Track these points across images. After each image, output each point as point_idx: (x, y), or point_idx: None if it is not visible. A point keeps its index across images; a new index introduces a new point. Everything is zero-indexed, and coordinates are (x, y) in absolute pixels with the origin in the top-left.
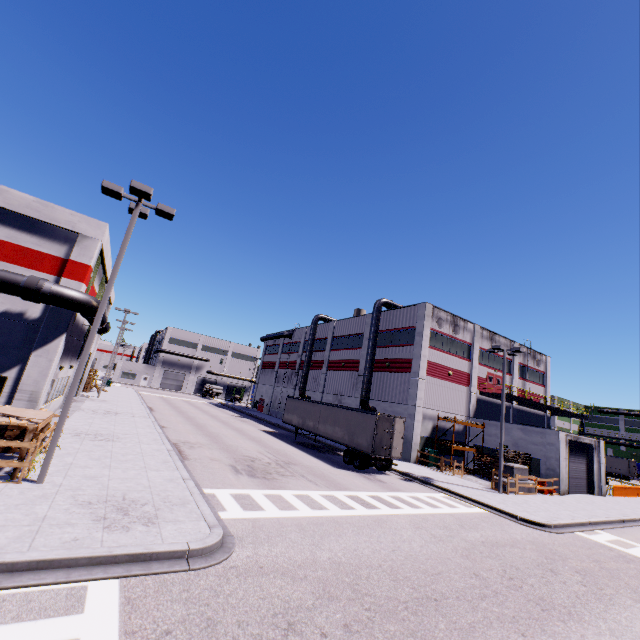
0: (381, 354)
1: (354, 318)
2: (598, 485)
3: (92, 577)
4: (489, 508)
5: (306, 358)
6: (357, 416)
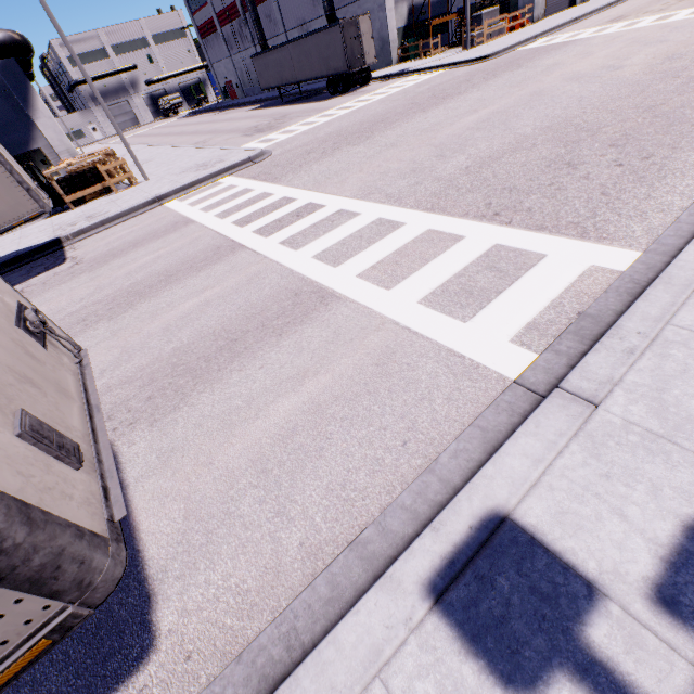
0: None
1: None
2: None
3: (217, 179)
4: (449, 67)
5: None
6: (324, 38)
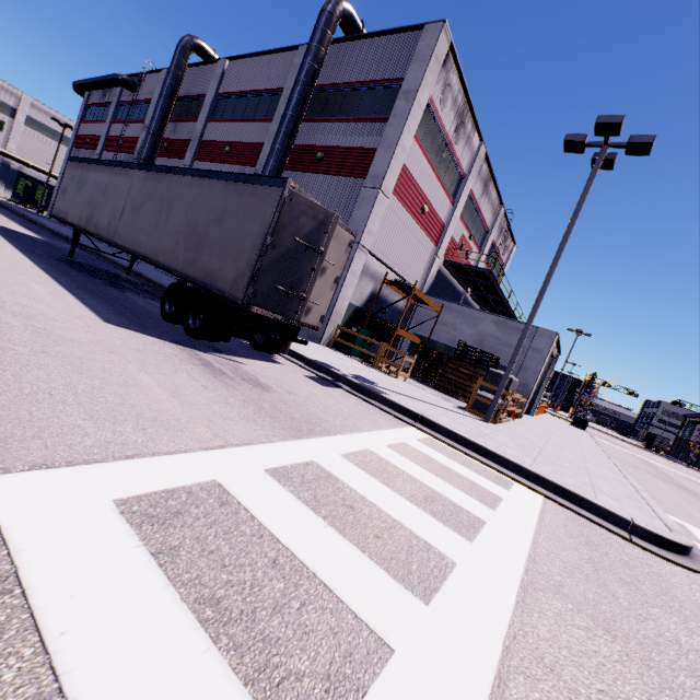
0: (311, 135)
1: (270, 55)
2: (534, 404)
3: None
4: (538, 484)
5: (153, 123)
6: (222, 193)
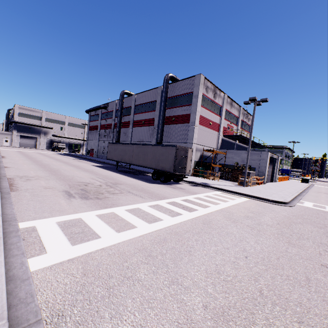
0: (169, 113)
1: (149, 91)
2: (274, 177)
3: None
4: (250, 197)
5: (118, 120)
6: (161, 149)
